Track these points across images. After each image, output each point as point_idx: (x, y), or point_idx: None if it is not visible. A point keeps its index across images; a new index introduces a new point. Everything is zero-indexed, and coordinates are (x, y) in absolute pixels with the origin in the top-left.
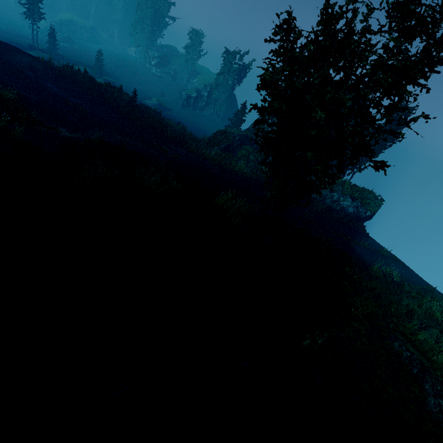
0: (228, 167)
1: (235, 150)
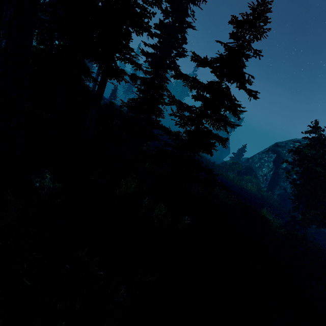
0: (243, 186)
1: (242, 174)
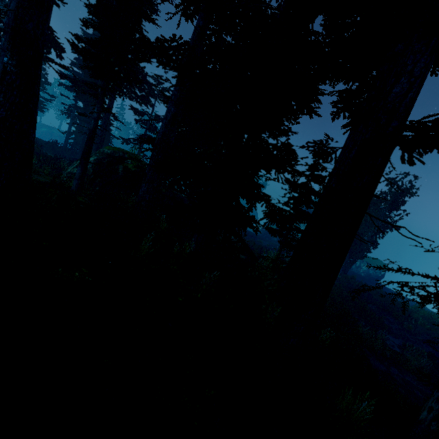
0: None
1: None
